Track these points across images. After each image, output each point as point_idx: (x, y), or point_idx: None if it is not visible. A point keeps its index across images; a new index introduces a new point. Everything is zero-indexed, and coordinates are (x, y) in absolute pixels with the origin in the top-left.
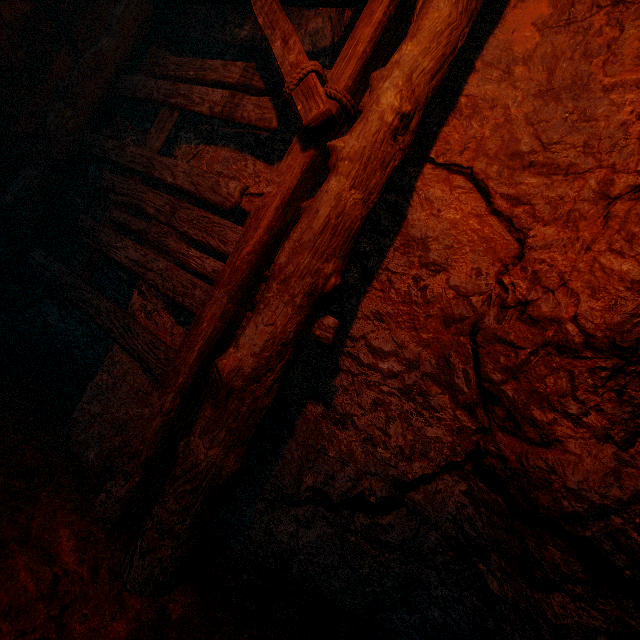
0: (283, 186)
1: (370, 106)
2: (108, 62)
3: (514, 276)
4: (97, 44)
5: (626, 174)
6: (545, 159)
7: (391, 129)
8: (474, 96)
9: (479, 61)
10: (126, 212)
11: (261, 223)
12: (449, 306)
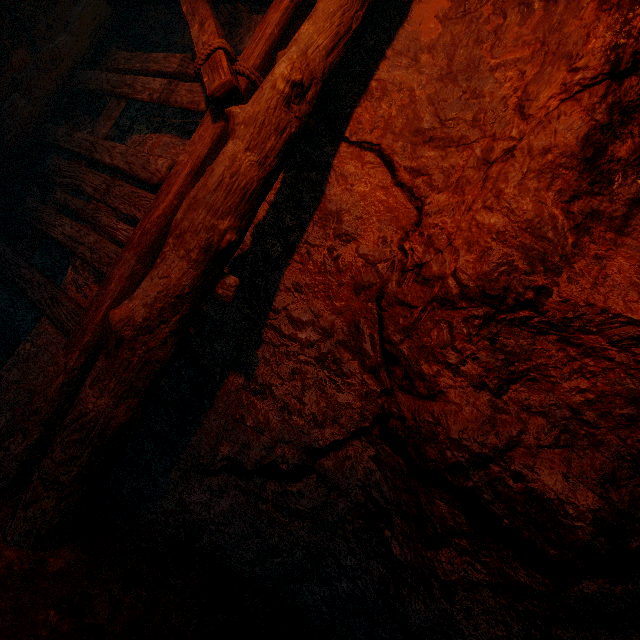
0: (194, 155)
1: (267, 77)
2: (65, 57)
3: (413, 241)
4: (55, 41)
5: (503, 141)
6: (442, 134)
7: (283, 96)
8: (384, 80)
9: (390, 50)
10: (68, 193)
11: (172, 189)
12: (359, 274)
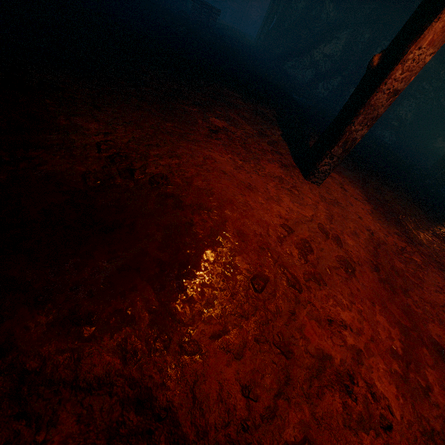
0: None
1: None
2: None
3: None
4: None
5: None
6: None
7: None
8: None
9: None
10: None
11: None
12: None
